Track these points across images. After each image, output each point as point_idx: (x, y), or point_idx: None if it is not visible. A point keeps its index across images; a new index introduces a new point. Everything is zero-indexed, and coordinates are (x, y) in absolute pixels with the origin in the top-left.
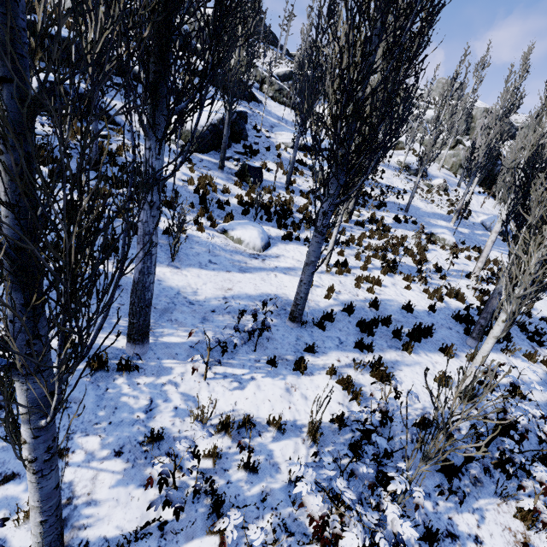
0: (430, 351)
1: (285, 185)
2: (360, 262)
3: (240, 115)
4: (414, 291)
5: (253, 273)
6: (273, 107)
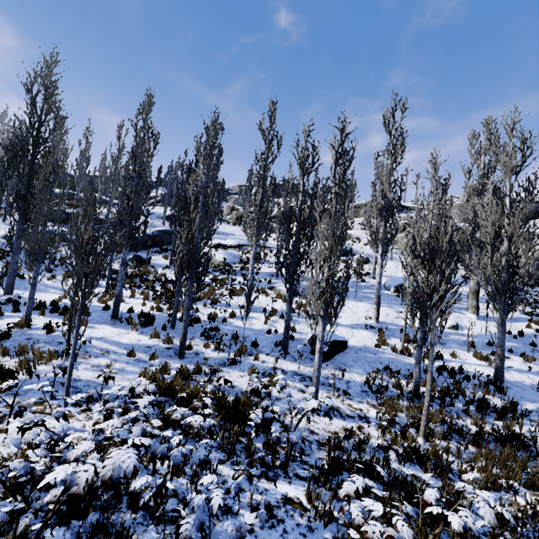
0: (62, 319)
1: (169, 265)
2: (142, 296)
3: (164, 232)
4: (149, 307)
5: (39, 292)
6: (221, 227)
